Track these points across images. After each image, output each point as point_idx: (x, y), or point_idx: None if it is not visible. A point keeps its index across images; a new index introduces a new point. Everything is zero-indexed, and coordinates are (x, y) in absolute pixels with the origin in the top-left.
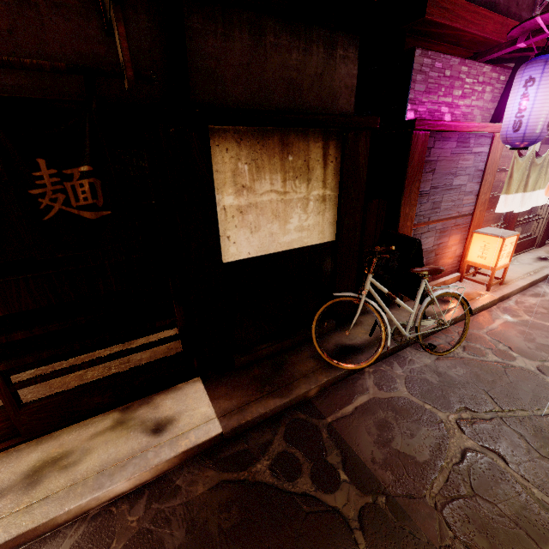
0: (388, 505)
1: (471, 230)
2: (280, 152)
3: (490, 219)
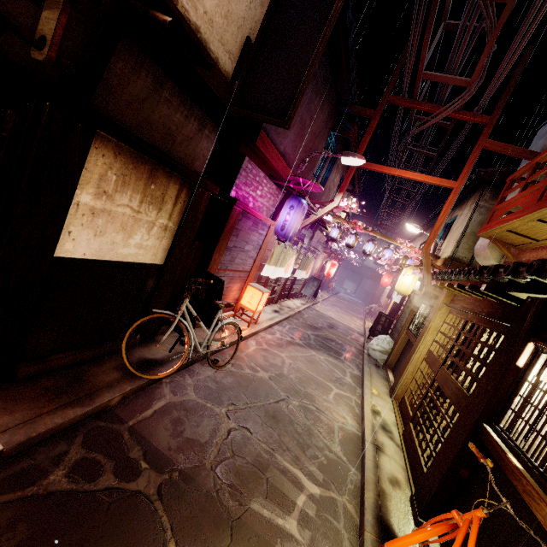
0: (180, 477)
1: (247, 282)
2: (147, 178)
3: (256, 278)
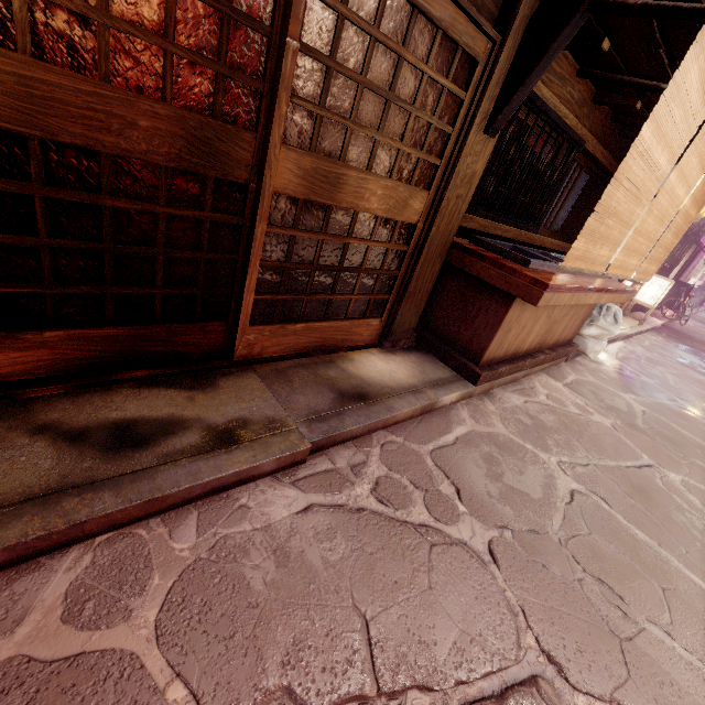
0: (701, 341)
1: None
2: (690, 250)
3: None
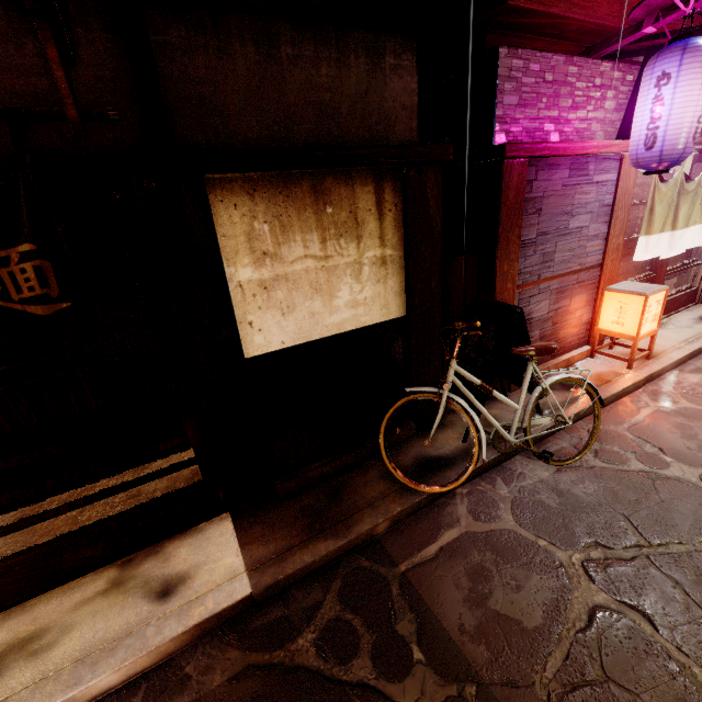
0: (479, 699)
1: (601, 287)
2: (314, 203)
3: (628, 269)
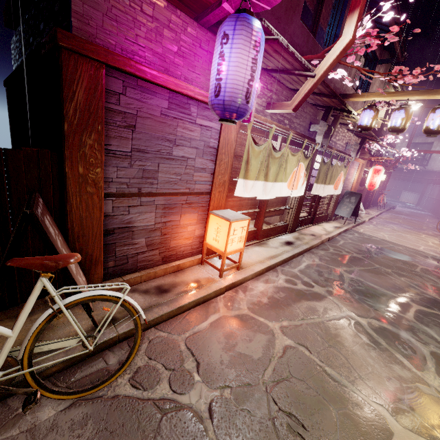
0: None
1: (211, 210)
2: None
3: (241, 203)
